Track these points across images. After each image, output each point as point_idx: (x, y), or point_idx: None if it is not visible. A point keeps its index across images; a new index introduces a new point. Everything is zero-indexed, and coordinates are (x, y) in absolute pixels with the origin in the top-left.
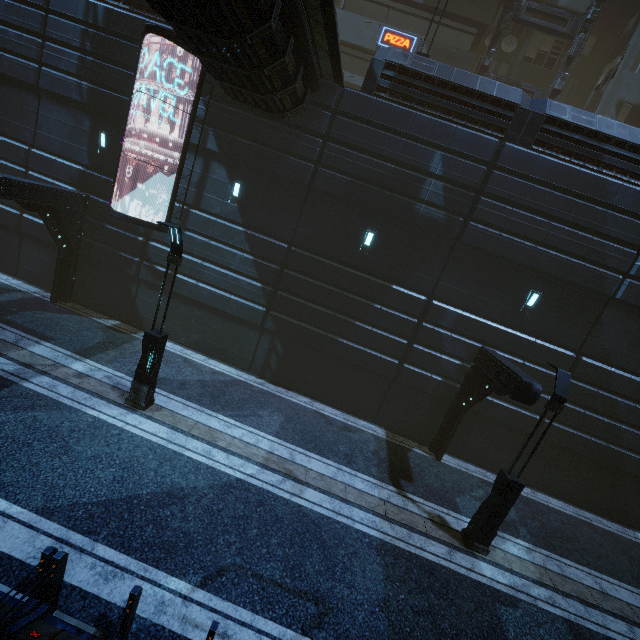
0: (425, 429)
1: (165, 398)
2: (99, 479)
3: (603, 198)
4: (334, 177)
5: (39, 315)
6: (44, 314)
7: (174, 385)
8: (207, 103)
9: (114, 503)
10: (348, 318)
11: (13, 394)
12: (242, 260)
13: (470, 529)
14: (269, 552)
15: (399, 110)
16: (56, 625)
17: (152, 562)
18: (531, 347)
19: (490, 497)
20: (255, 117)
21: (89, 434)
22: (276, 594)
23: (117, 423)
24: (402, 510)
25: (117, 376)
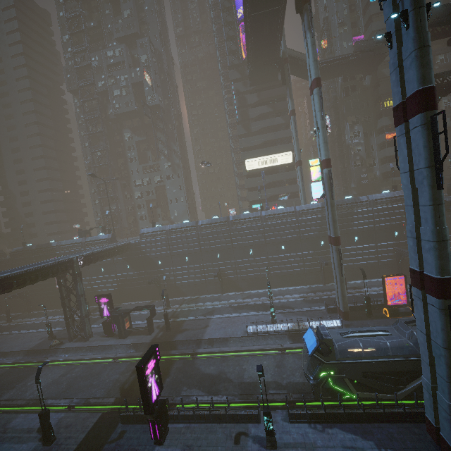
0: None
1: None
2: None
3: None
4: None
5: None
6: None
7: None
8: None
9: None
10: None
11: None
12: None
13: None
14: None
15: None
16: None
17: None
18: None
19: None
20: None
21: None
22: None
23: None
24: None
25: None
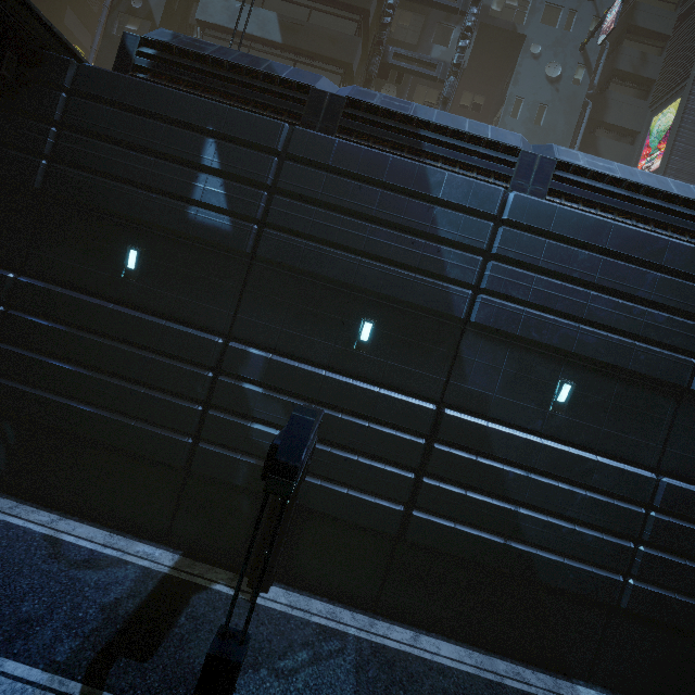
0: (245, 547)
1: None
2: None
3: (427, 191)
4: (74, 175)
5: None
6: None
7: None
8: None
9: None
10: (110, 377)
11: None
12: None
13: None
14: None
15: (154, 88)
16: None
17: None
18: (373, 400)
19: None
20: None
21: None
22: None
23: None
24: None
25: None
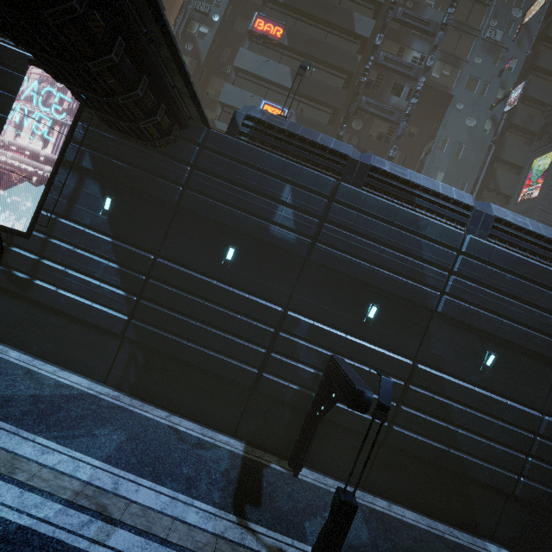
0: (285, 441)
1: None
2: None
3: (418, 230)
4: (199, 199)
5: None
6: None
7: None
8: (86, 129)
9: None
10: (209, 327)
11: None
12: (107, 268)
13: None
14: None
15: (255, 150)
16: None
17: None
18: (375, 355)
19: (326, 523)
20: (130, 144)
21: None
22: None
23: None
24: (236, 547)
25: None
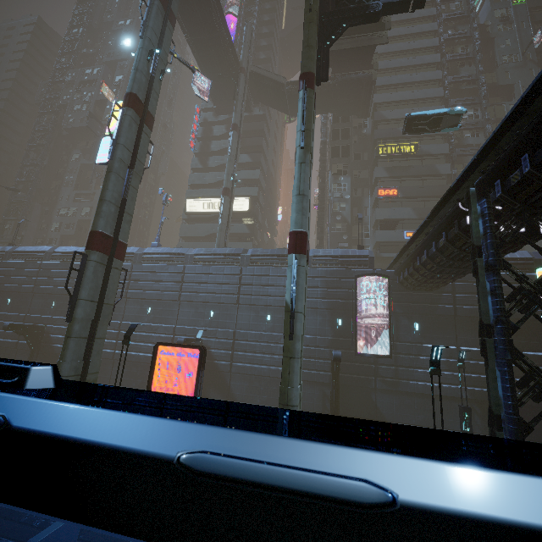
0: None
1: None
2: None
3: None
4: (466, 308)
5: None
6: None
7: None
8: (390, 293)
9: None
10: None
11: None
12: None
13: None
14: None
15: None
16: None
17: None
18: None
19: None
20: (415, 293)
21: None
22: None
23: None
24: None
25: None
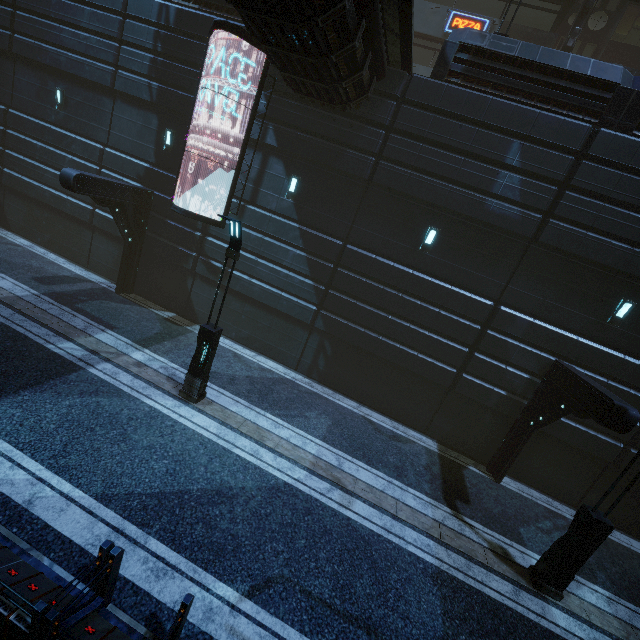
0: (482, 446)
1: (216, 392)
2: (153, 470)
3: None
4: (396, 171)
5: (105, 304)
6: (109, 304)
7: (224, 380)
8: (268, 97)
9: (166, 496)
10: (403, 321)
11: (80, 379)
12: (295, 257)
13: (540, 568)
14: (317, 567)
15: (473, 96)
16: (110, 620)
17: (201, 563)
18: (618, 364)
19: (567, 535)
20: (316, 110)
21: (145, 423)
22: (325, 615)
23: (171, 414)
24: (459, 535)
25: (172, 367)
